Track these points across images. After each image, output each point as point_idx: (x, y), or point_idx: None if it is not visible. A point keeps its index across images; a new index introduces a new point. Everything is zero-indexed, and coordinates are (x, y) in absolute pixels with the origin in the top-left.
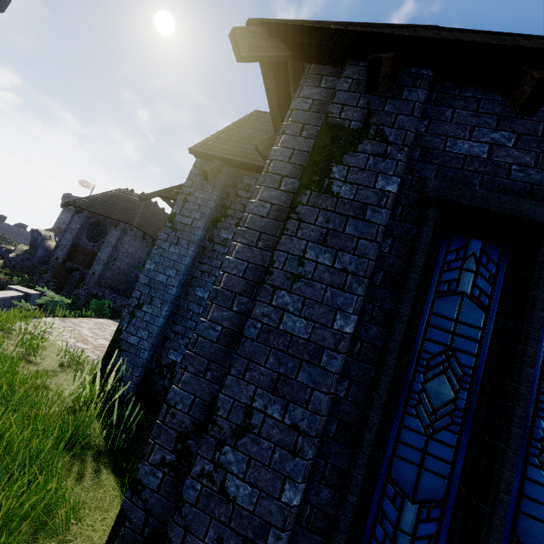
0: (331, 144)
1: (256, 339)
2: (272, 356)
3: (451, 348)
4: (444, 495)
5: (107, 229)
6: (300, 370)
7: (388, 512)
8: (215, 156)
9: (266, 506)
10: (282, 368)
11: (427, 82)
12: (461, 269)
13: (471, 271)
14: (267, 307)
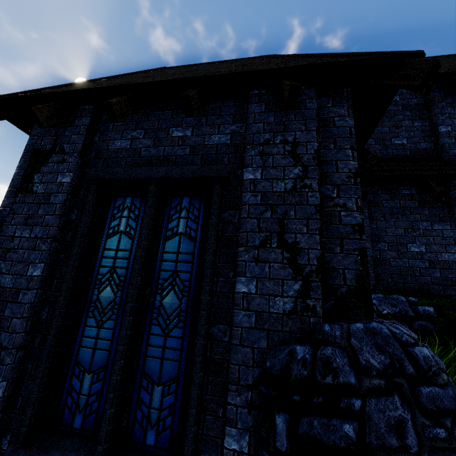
0: (35, 162)
1: None
2: None
3: (114, 268)
4: (107, 362)
5: None
6: (6, 308)
7: (75, 386)
8: None
9: None
10: None
11: (89, 113)
12: (121, 217)
13: (126, 217)
14: None
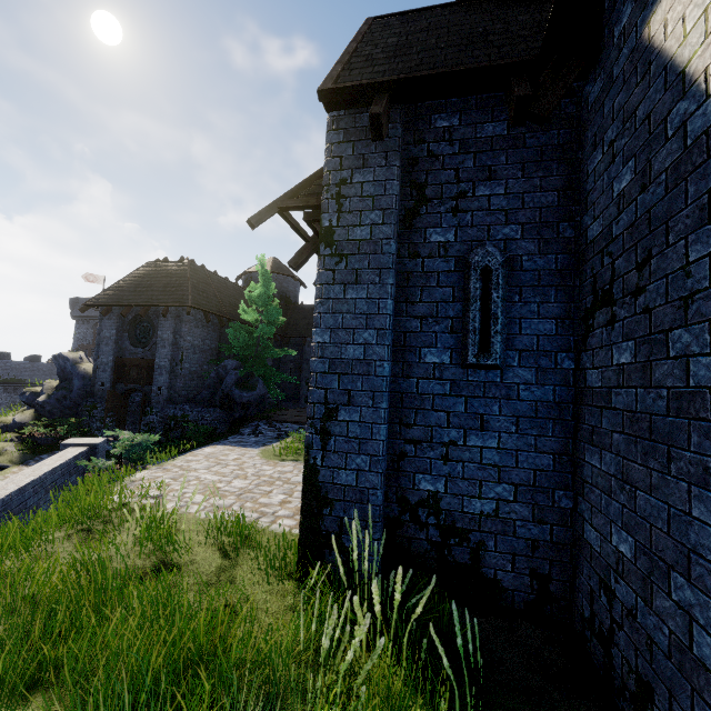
0: None
1: None
2: None
3: None
4: None
5: (154, 323)
6: None
7: None
8: (377, 86)
9: None
10: None
11: None
12: None
13: None
14: None
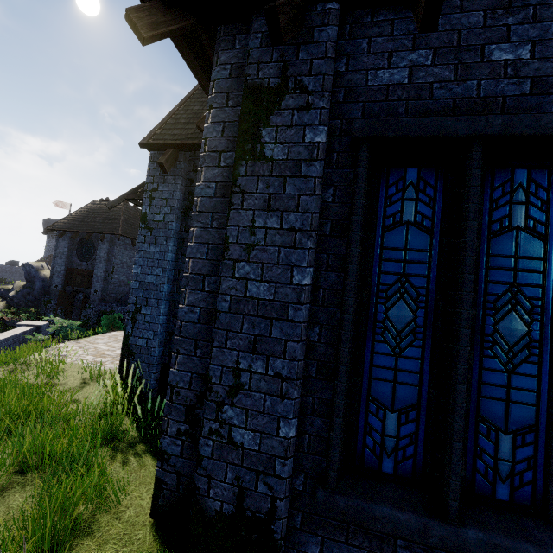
0: (255, 109)
1: (228, 311)
2: (246, 322)
3: (405, 275)
4: (417, 400)
5: (95, 244)
6: (272, 327)
7: (374, 425)
8: (167, 145)
9: (268, 443)
10: (256, 330)
11: (335, 17)
12: (402, 200)
13: (412, 200)
14: (231, 280)
